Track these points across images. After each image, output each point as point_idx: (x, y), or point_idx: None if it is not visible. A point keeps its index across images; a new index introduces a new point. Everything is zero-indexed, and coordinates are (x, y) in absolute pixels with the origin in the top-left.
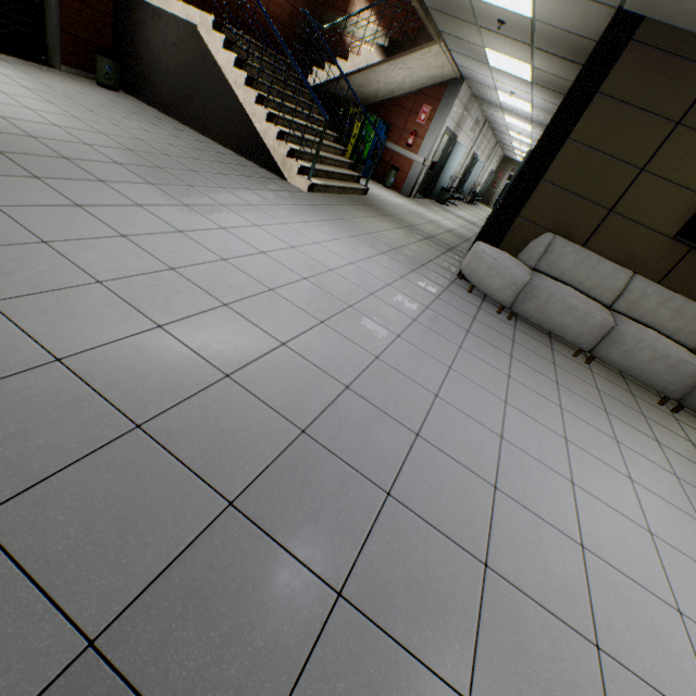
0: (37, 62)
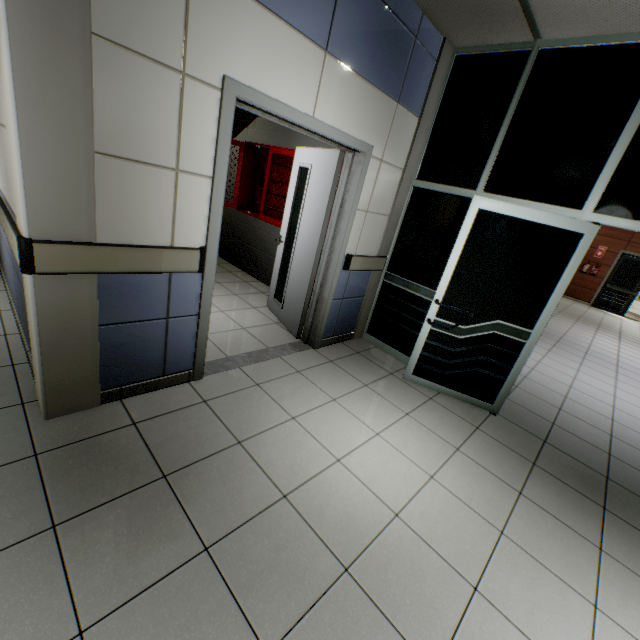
0: None
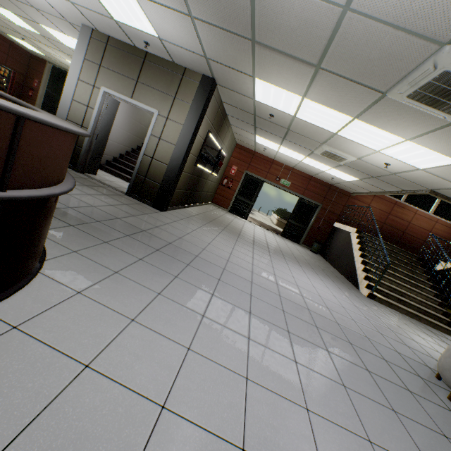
0: (295, 242)
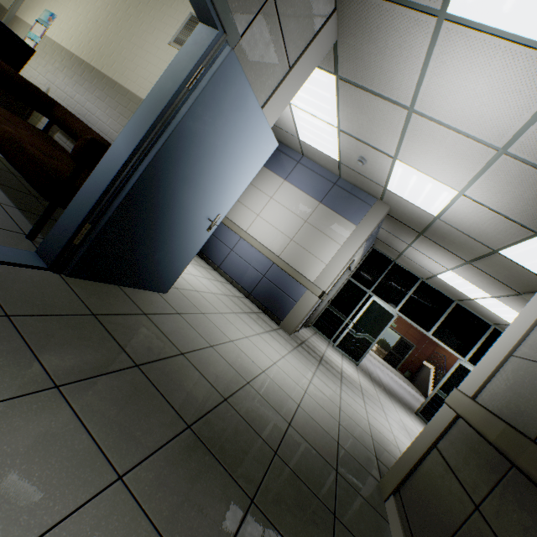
0: (392, 367)
